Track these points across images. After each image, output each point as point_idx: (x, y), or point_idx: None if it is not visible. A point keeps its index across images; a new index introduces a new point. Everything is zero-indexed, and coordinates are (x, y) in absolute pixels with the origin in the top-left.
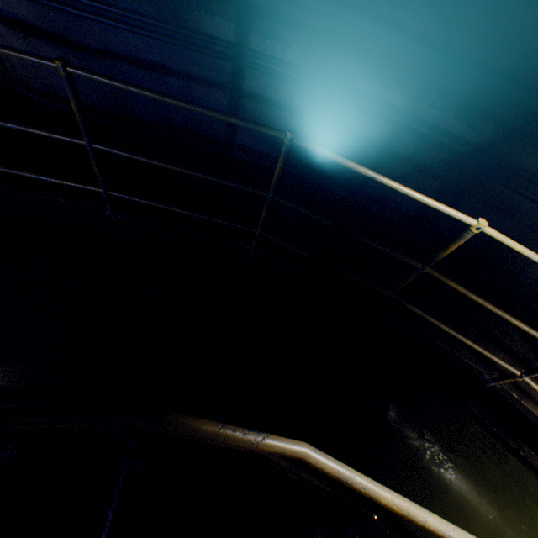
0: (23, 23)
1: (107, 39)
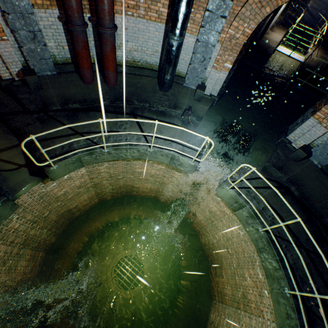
0: (308, 11)
1: (313, 13)
